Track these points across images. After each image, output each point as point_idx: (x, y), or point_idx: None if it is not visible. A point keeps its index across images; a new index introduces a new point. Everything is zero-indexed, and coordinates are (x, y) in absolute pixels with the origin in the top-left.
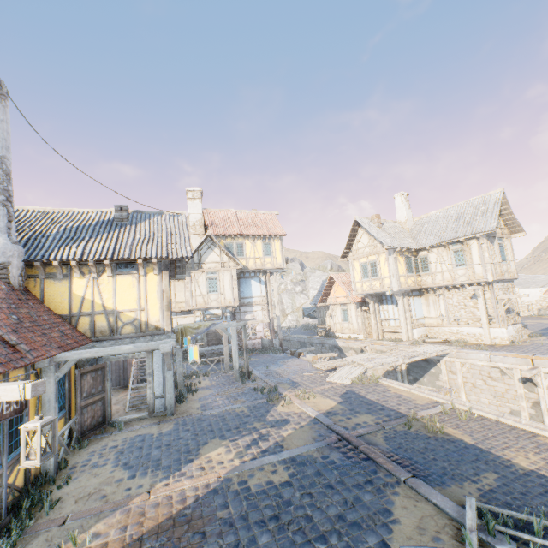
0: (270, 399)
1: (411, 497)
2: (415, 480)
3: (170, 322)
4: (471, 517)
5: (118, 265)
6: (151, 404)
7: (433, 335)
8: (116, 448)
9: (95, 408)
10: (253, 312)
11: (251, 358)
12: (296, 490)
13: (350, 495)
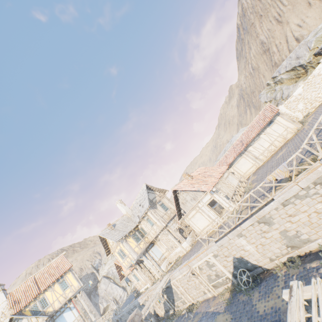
0: None
1: None
2: None
3: None
4: None
5: None
6: None
7: (171, 260)
8: None
9: None
10: None
11: None
12: None
13: None
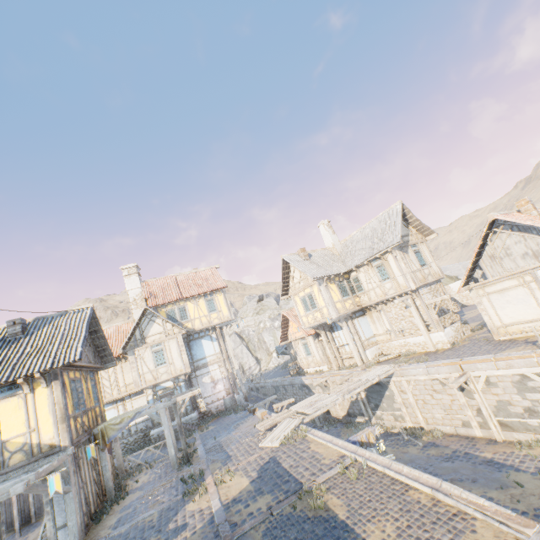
0: (186, 493)
1: None
2: None
3: (69, 434)
4: None
5: (0, 390)
6: (52, 539)
7: (387, 351)
8: None
9: None
10: (210, 373)
11: (210, 426)
12: None
13: None
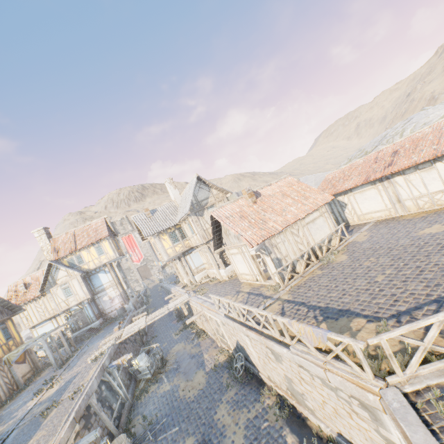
0: (35, 393)
1: None
2: None
3: None
4: None
5: None
6: None
7: (209, 275)
8: None
9: None
10: (107, 294)
11: (103, 330)
12: None
13: None
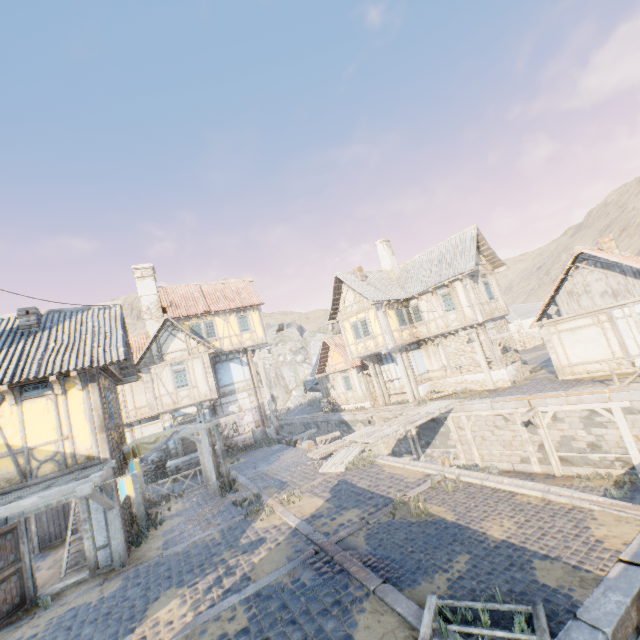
0: (248, 514)
1: (377, 611)
2: (385, 587)
3: (108, 445)
4: (427, 622)
5: (24, 388)
6: (92, 559)
7: (440, 388)
8: (34, 638)
9: (6, 588)
10: (237, 402)
11: (240, 459)
12: (252, 638)
13: (312, 627)
